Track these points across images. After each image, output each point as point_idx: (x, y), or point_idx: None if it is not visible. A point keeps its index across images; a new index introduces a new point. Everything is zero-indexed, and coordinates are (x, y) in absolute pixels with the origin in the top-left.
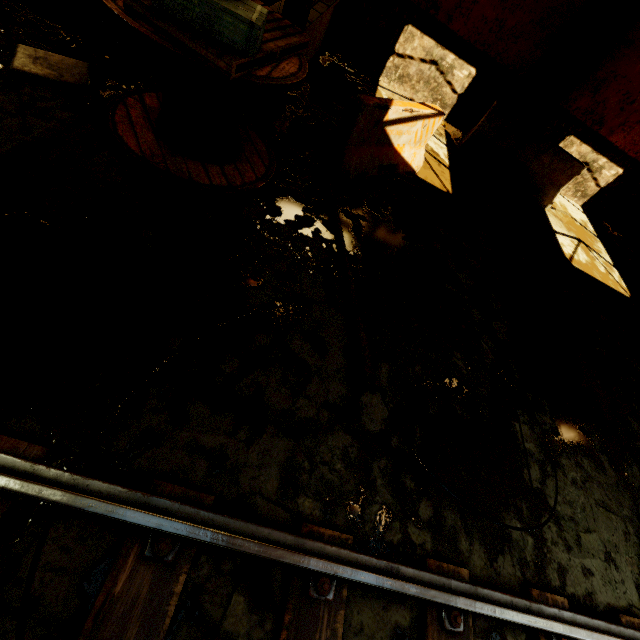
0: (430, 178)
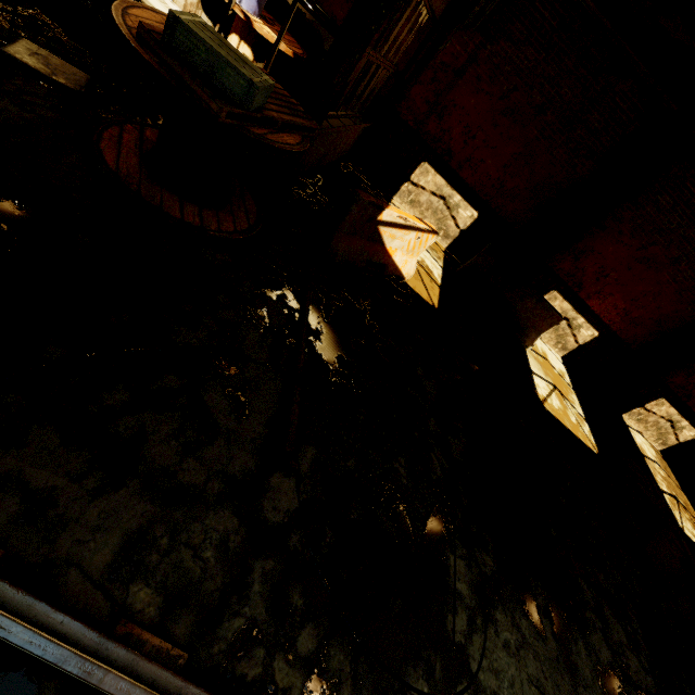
0: (419, 289)
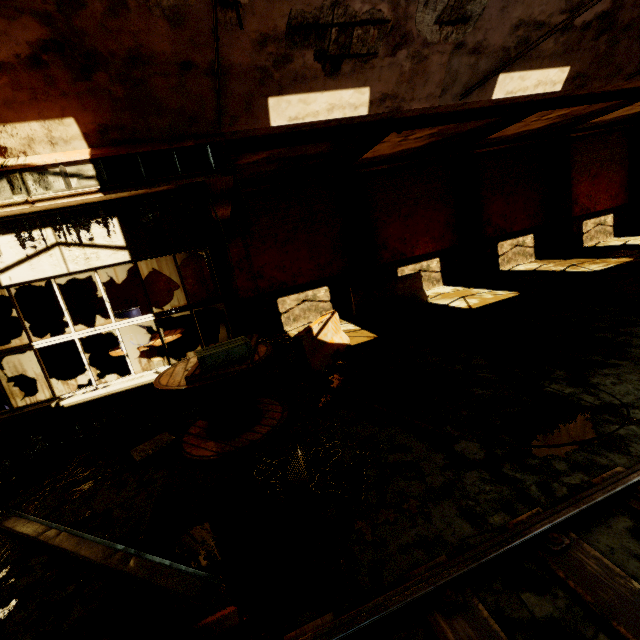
0: (359, 340)
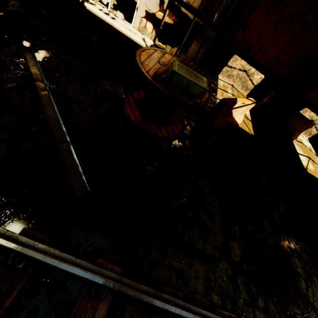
0: (244, 127)
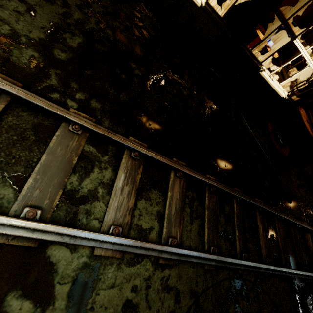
0: None
